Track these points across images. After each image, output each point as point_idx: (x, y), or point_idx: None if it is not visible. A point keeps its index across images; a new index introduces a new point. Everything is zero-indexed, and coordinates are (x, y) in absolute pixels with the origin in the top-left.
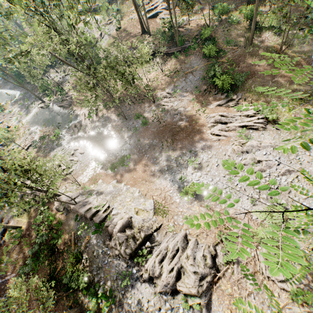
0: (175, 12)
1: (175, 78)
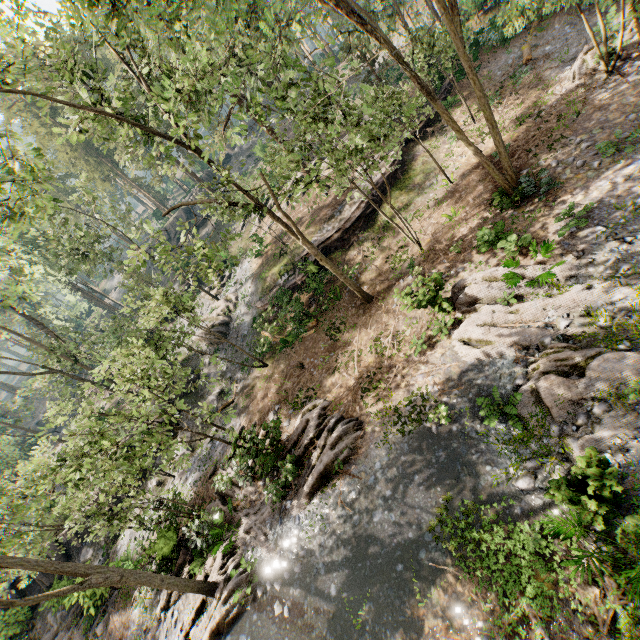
0: (404, 23)
1: (526, 74)
